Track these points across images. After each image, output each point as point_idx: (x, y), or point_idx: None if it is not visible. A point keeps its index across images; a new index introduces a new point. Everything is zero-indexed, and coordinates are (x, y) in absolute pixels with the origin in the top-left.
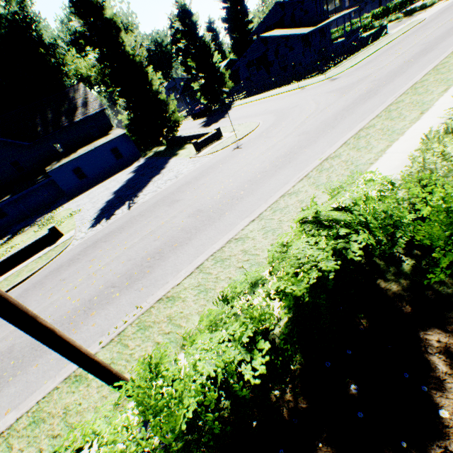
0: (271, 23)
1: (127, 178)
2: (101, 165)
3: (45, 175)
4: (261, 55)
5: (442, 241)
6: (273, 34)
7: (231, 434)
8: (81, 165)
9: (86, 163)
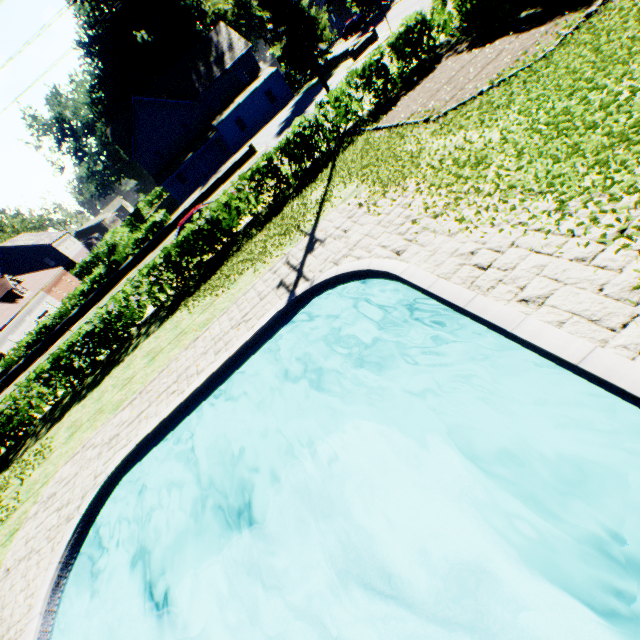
0: None
1: (289, 112)
2: (258, 113)
3: (214, 131)
4: None
5: (449, 14)
6: None
7: (375, 110)
8: (241, 115)
9: (245, 113)
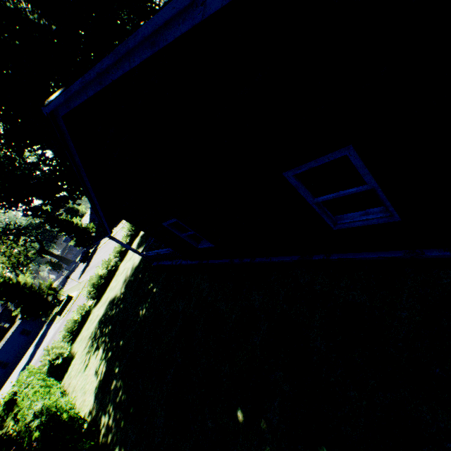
0: None
1: (31, 352)
2: (17, 348)
3: None
4: None
5: None
6: None
7: None
8: (1, 358)
9: (5, 355)
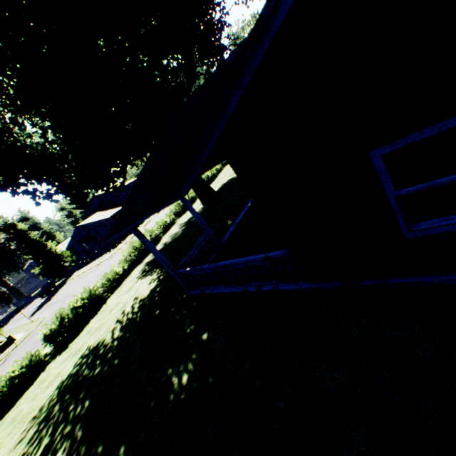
0: (96, 206)
1: None
2: None
3: None
4: (86, 234)
5: None
6: (89, 220)
7: None
8: None
9: None
